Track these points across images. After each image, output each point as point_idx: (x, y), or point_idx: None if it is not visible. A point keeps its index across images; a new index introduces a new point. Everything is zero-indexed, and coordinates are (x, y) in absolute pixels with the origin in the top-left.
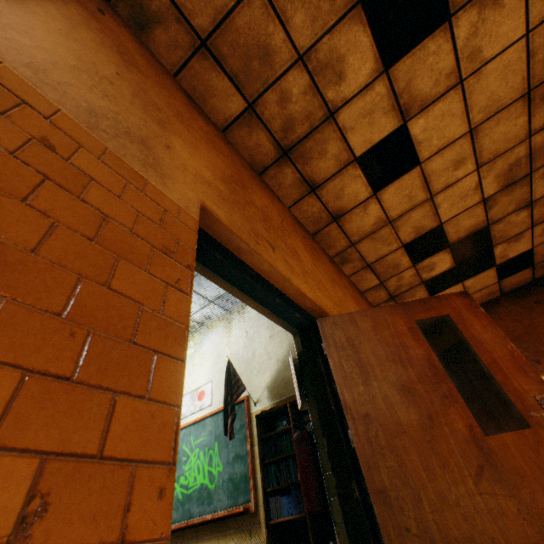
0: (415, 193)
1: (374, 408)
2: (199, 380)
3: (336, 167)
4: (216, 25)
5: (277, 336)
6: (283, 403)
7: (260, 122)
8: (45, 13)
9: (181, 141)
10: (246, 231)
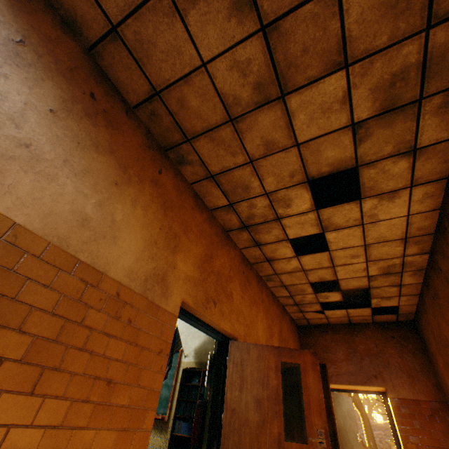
0: (323, 262)
1: (239, 406)
2: None
3: (275, 239)
4: (221, 171)
5: None
6: (200, 369)
7: (234, 211)
8: (136, 219)
9: (182, 254)
10: (202, 303)
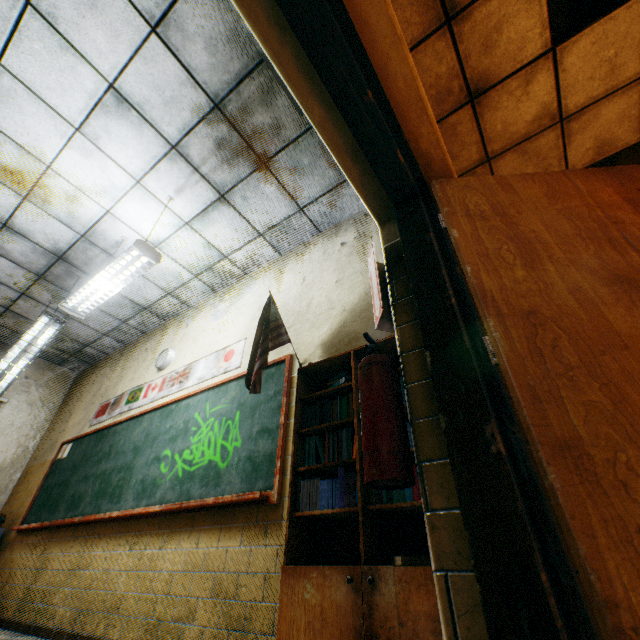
0: (624, 58)
1: (549, 304)
2: (229, 338)
3: None
4: None
5: (348, 279)
6: (344, 352)
7: None
8: None
9: None
10: None
